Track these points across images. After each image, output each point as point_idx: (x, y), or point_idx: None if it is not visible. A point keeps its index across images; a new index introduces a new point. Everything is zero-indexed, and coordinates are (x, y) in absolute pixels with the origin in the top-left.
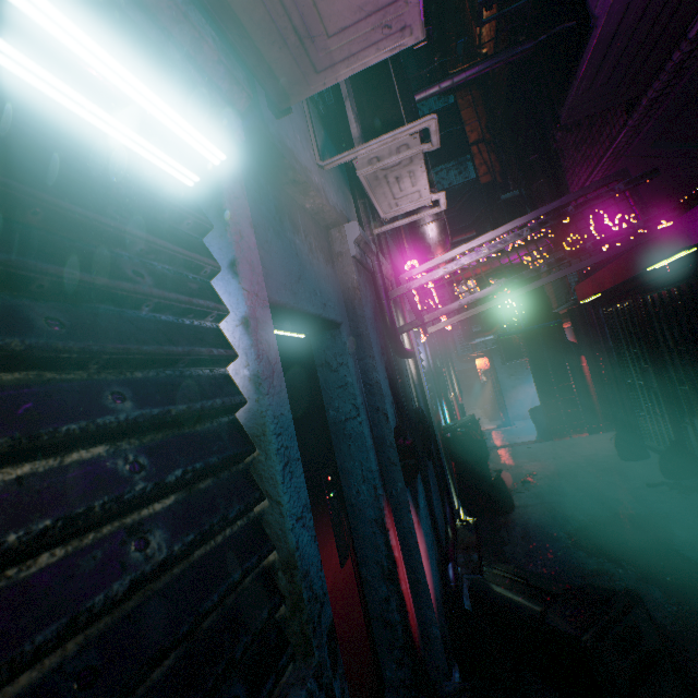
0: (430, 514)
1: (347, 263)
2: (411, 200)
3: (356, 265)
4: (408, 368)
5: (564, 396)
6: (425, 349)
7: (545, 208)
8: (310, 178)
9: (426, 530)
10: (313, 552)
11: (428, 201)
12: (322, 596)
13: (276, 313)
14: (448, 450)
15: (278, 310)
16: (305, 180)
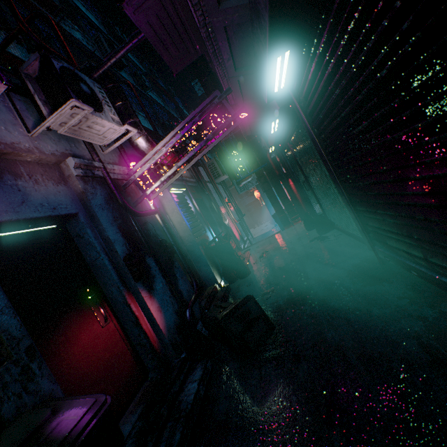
0: (171, 290)
1: (74, 180)
2: (112, 132)
3: (81, 179)
4: (174, 216)
5: (285, 204)
6: (192, 201)
7: (187, 120)
8: (18, 147)
9: (163, 298)
10: (13, 322)
11: (123, 130)
12: (21, 336)
13: (10, 224)
14: (213, 253)
15: (7, 223)
16: (12, 151)
